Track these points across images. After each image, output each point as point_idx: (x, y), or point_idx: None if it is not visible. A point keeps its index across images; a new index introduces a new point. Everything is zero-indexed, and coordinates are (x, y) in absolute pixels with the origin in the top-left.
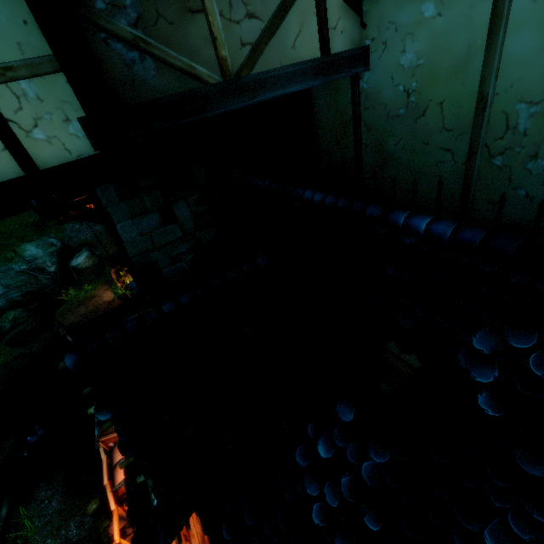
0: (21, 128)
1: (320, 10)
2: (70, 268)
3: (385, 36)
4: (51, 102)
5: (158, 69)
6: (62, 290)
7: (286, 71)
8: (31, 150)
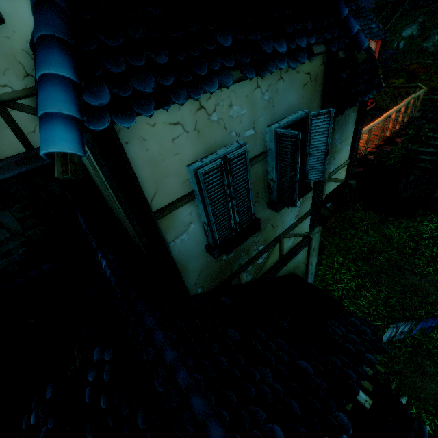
0: None
1: (11, 126)
2: None
3: None
4: None
5: None
6: None
7: None
8: None
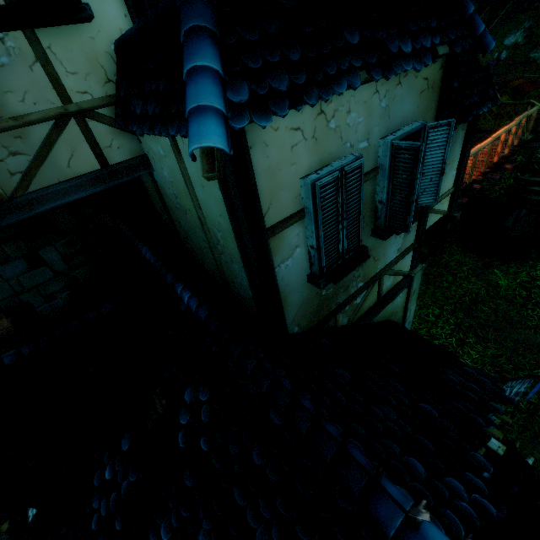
0: None
1: (89, 138)
2: None
3: (151, 153)
4: None
5: None
6: None
7: (61, 187)
8: None
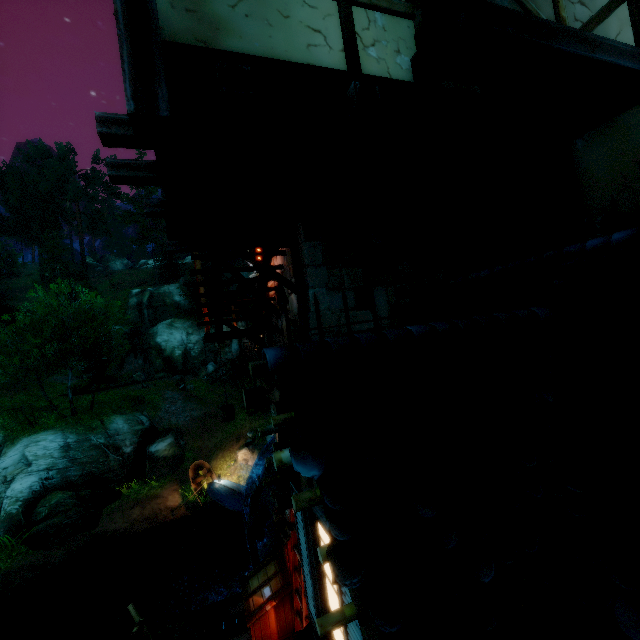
0: (361, 42)
1: (636, 23)
2: (146, 453)
3: None
4: (391, 35)
5: (510, 4)
6: (125, 479)
7: (617, 46)
8: (361, 61)
